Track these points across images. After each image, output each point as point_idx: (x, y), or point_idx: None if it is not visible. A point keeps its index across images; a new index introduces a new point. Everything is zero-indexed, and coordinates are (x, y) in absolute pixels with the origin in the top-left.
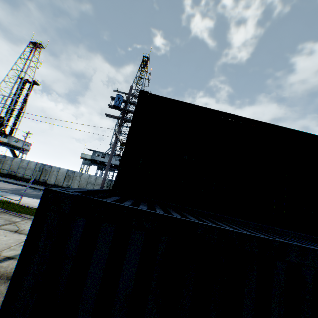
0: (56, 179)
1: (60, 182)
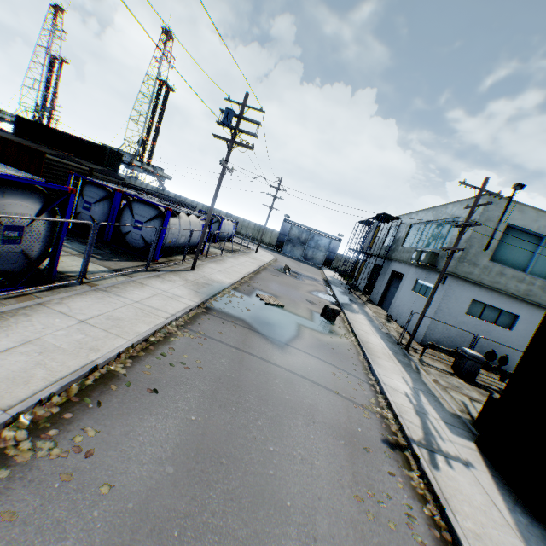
0: None
1: None
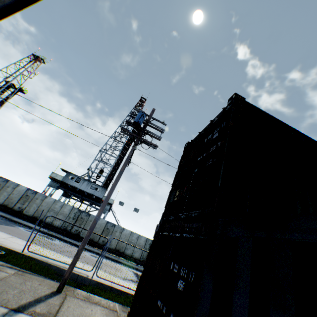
0: (8, 197)
1: (12, 203)
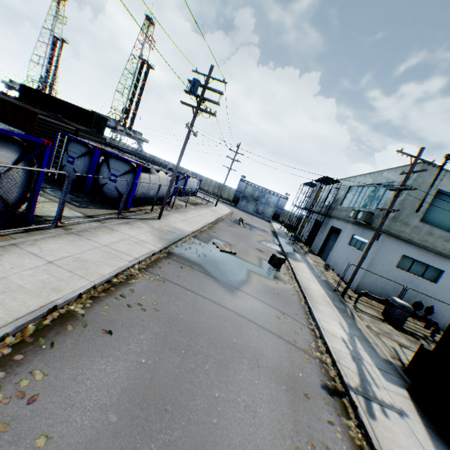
0: None
1: None
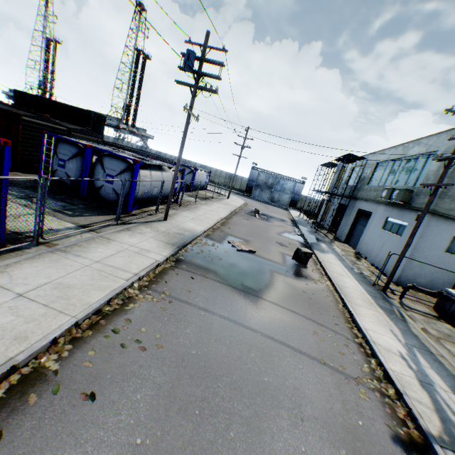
0: None
1: None
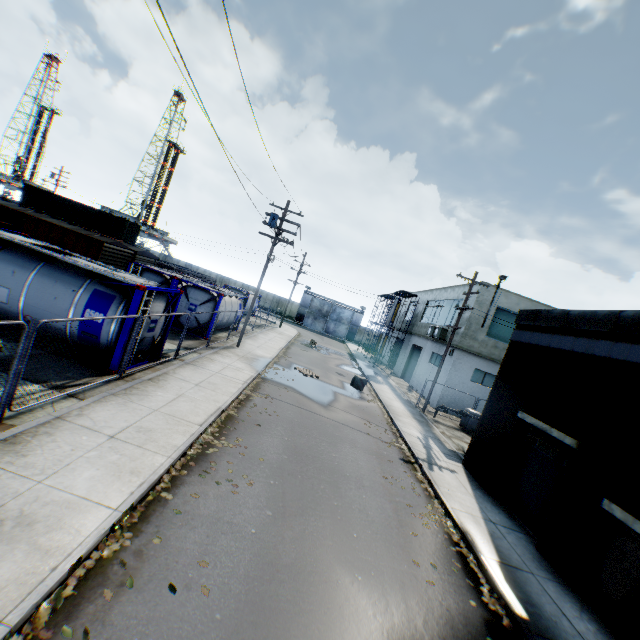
0: None
1: None
